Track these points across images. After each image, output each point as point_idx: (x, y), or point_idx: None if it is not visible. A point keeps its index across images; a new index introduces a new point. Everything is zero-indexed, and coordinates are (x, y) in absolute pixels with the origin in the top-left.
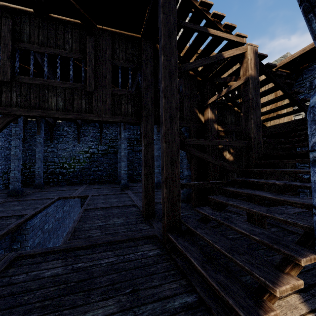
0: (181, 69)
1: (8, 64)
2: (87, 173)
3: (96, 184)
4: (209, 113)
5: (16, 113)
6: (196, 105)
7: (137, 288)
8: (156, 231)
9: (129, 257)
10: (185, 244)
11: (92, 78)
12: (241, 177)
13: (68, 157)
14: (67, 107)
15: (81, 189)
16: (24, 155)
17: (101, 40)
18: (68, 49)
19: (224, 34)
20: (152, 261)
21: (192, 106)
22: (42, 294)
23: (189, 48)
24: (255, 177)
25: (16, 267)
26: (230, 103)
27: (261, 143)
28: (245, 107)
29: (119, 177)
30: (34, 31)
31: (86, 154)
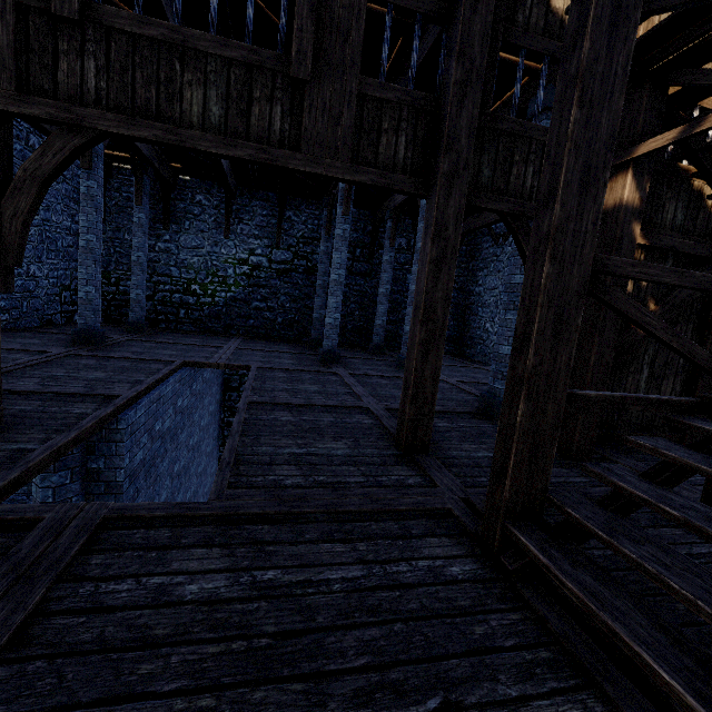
0: None
1: None
2: (242, 311)
3: (261, 341)
4: (628, 187)
5: (95, 124)
6: None
7: (456, 698)
8: (448, 499)
9: (398, 572)
10: (585, 580)
11: (308, 35)
12: None
13: (201, 268)
14: (233, 123)
15: (231, 349)
16: (106, 253)
17: None
18: None
19: None
20: (470, 601)
21: None
22: (187, 665)
23: None
24: None
25: (108, 551)
26: (686, 166)
27: None
28: None
29: (315, 330)
30: None
31: (242, 268)
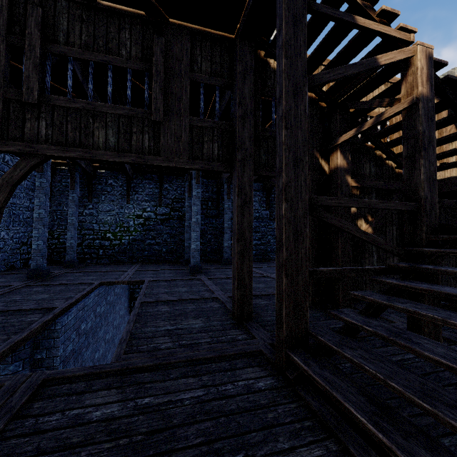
0: (312, 81)
1: (35, 77)
2: (139, 247)
3: (152, 264)
4: (339, 158)
5: (45, 152)
6: (317, 146)
7: (252, 453)
8: (261, 345)
9: (225, 390)
10: (326, 375)
11: (160, 100)
12: (404, 262)
13: (112, 223)
14: (122, 145)
15: (132, 271)
16: (51, 219)
17: (175, 42)
18: (124, 55)
19: (381, 27)
20: (267, 400)
21: (311, 148)
22: (91, 456)
23: (313, 53)
24: (430, 261)
25: (45, 399)
26: (370, 144)
27: (436, 206)
28: (408, 148)
29: (186, 254)
30: (74, 27)
31: (139, 220)
